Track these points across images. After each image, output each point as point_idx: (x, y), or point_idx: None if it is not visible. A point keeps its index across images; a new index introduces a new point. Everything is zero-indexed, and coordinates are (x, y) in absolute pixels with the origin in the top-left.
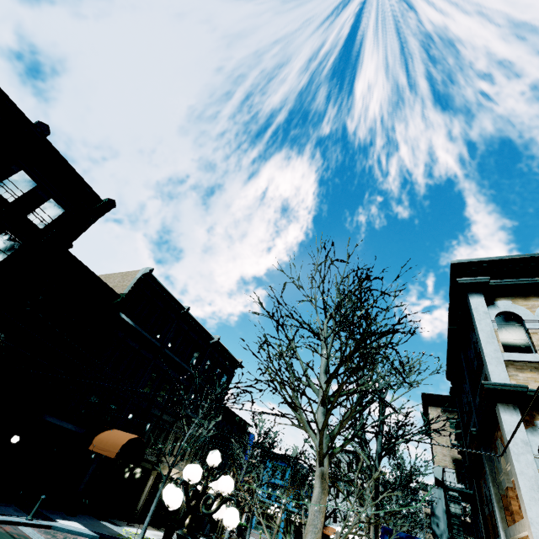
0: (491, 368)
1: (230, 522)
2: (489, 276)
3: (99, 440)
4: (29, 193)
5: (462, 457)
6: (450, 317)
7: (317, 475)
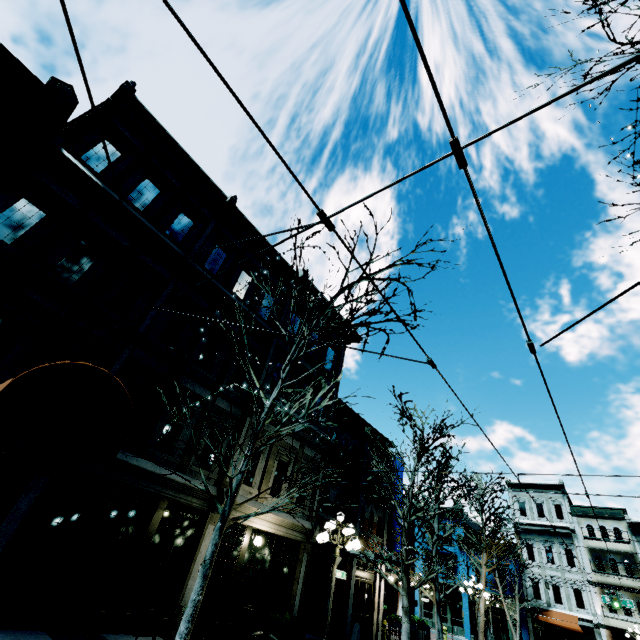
0: None
1: None
2: None
3: None
4: None
5: None
6: None
7: None
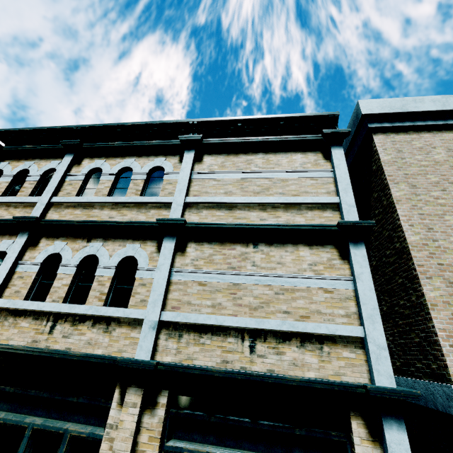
0: None
1: None
2: (14, 144)
3: None
4: None
5: None
6: None
7: None
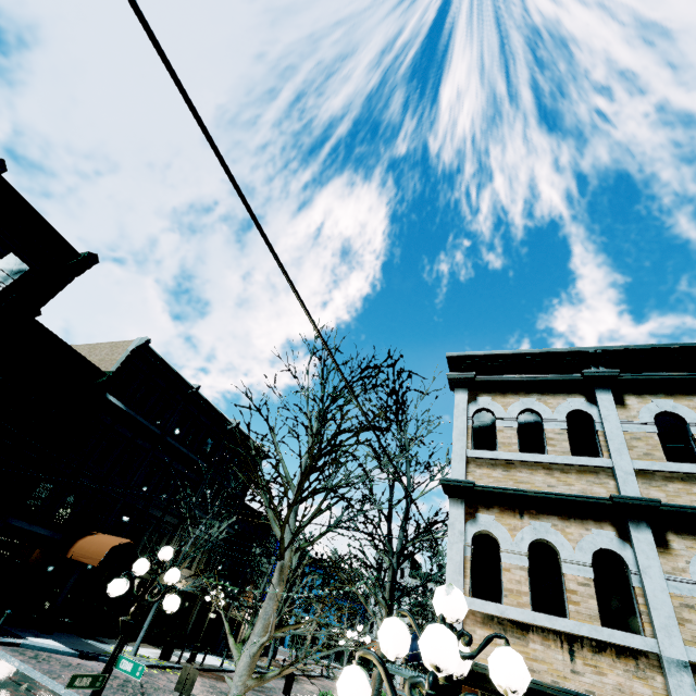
0: (454, 465)
1: (169, 606)
2: (479, 371)
3: (80, 547)
4: None
5: None
6: None
7: (277, 568)
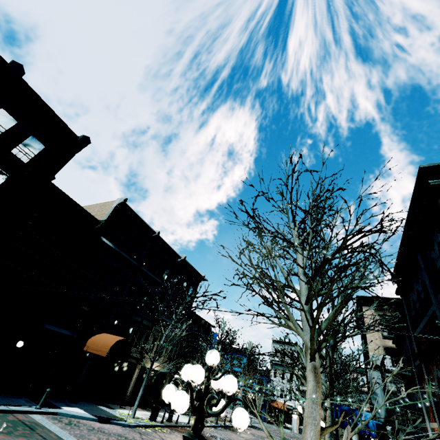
0: None
1: (241, 424)
2: None
3: (92, 343)
4: (11, 129)
5: (396, 346)
6: (407, 223)
7: (310, 369)
